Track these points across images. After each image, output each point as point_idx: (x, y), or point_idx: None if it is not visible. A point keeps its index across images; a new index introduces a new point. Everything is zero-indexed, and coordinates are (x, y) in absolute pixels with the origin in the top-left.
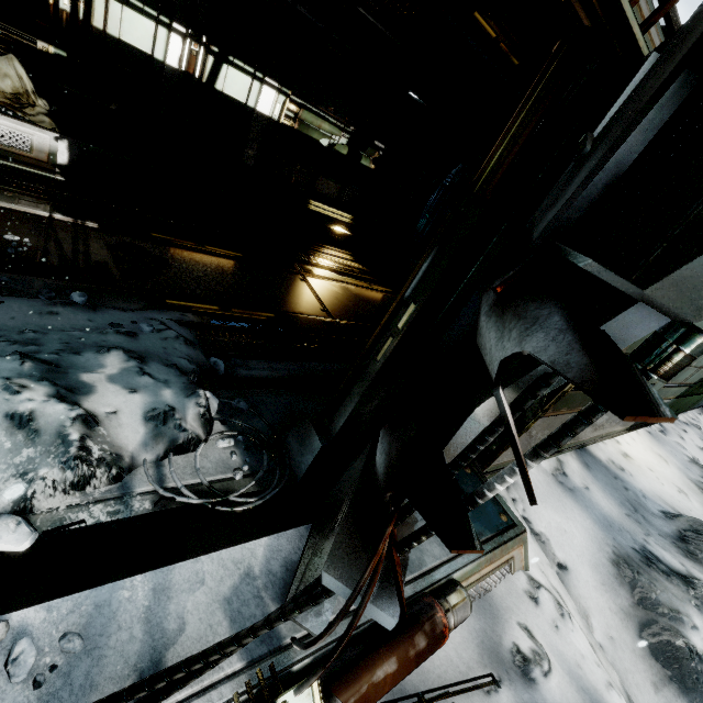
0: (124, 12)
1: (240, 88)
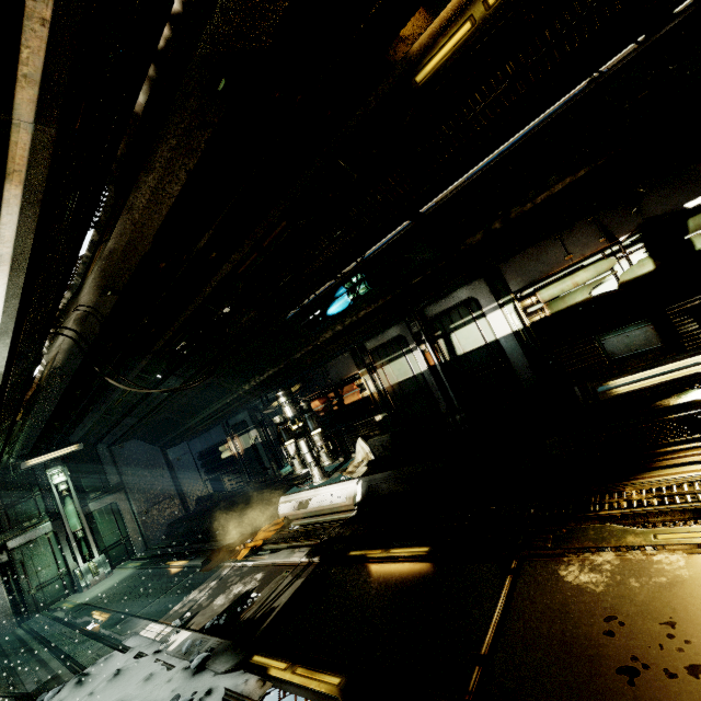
0: (392, 367)
1: (473, 337)
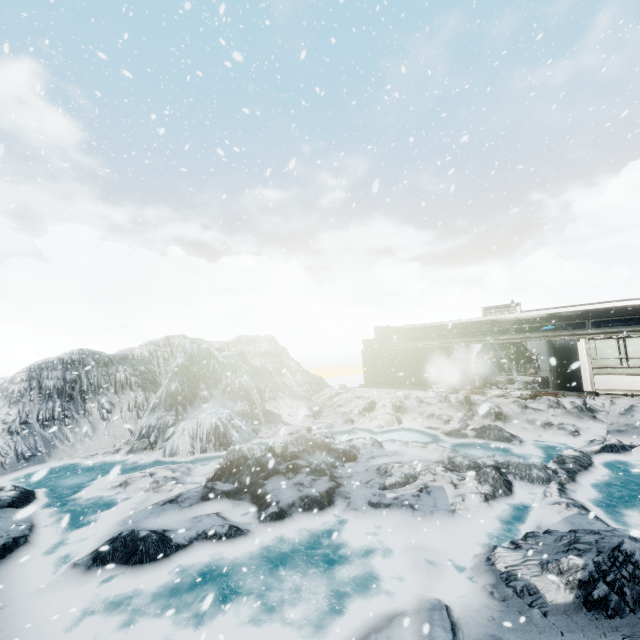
0: None
1: None
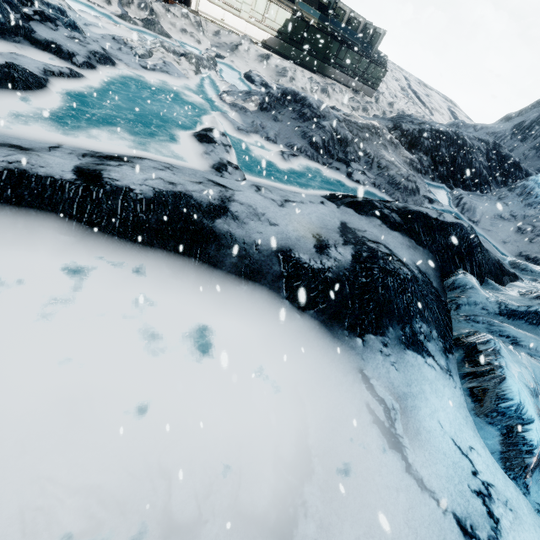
0: None
1: None
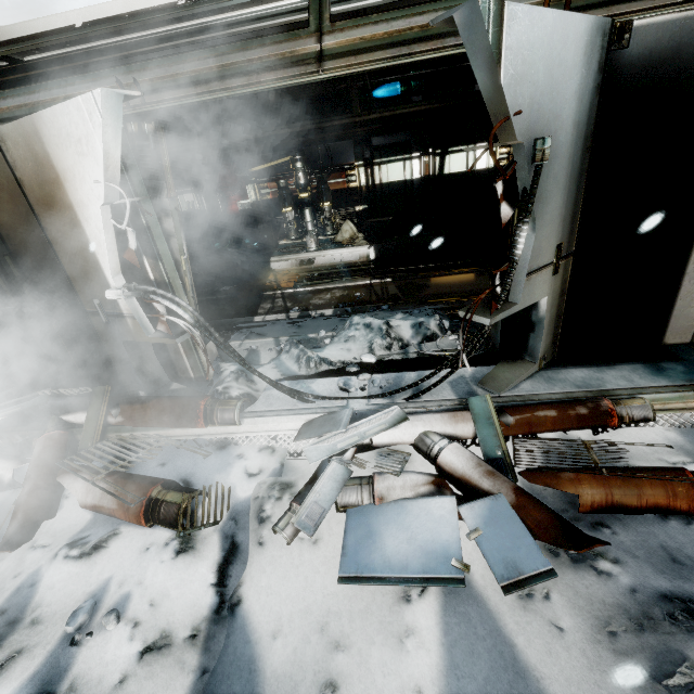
0: (388, 167)
1: (460, 163)
